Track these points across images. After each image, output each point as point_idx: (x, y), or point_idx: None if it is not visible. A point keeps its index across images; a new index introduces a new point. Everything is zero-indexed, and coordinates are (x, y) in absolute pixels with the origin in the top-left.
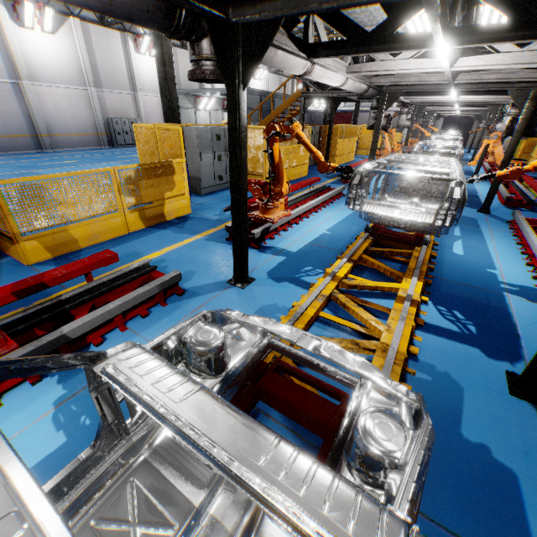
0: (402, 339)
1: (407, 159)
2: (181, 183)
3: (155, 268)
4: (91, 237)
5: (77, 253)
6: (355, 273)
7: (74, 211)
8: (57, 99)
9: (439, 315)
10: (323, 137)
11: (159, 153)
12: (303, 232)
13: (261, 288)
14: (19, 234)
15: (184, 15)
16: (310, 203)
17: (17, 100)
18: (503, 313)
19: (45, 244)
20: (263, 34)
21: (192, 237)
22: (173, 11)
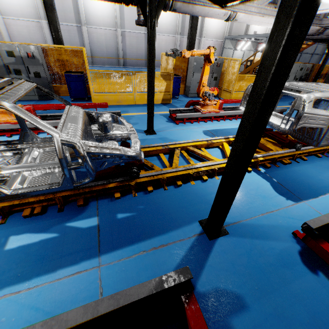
0: (173, 173)
1: (298, 85)
2: (169, 85)
3: (121, 116)
4: (118, 101)
5: (110, 106)
6: (210, 150)
7: (114, 88)
8: (160, 41)
9: None
10: (312, 73)
11: (166, 69)
12: (215, 125)
13: (154, 137)
14: (92, 92)
15: None
16: (236, 111)
17: (144, 42)
18: (276, 204)
19: (100, 99)
20: None
21: (156, 112)
22: None
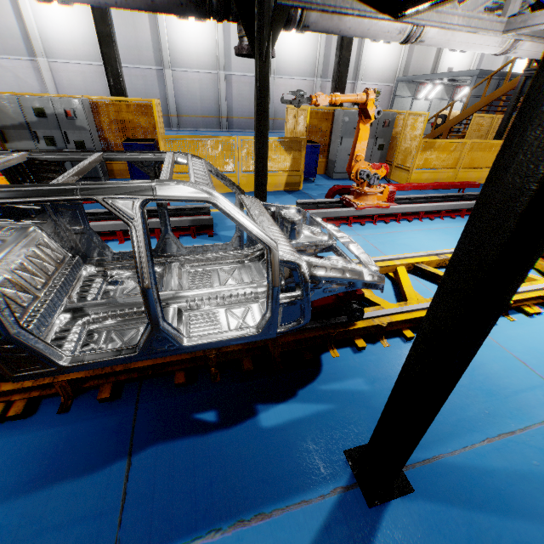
0: (295, 333)
1: None
2: (297, 160)
3: (210, 213)
4: None
5: None
6: None
7: None
8: (289, 89)
9: (402, 356)
10: None
11: (294, 132)
12: (380, 230)
13: None
14: None
15: (214, 2)
16: (420, 205)
17: None
18: (517, 412)
19: None
20: (270, 5)
21: None
22: (203, 0)
